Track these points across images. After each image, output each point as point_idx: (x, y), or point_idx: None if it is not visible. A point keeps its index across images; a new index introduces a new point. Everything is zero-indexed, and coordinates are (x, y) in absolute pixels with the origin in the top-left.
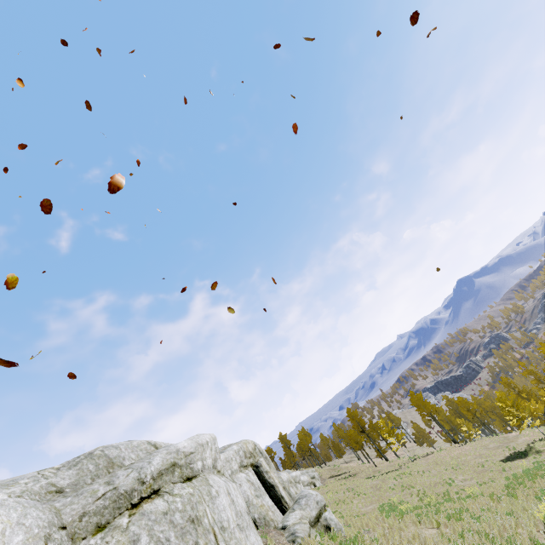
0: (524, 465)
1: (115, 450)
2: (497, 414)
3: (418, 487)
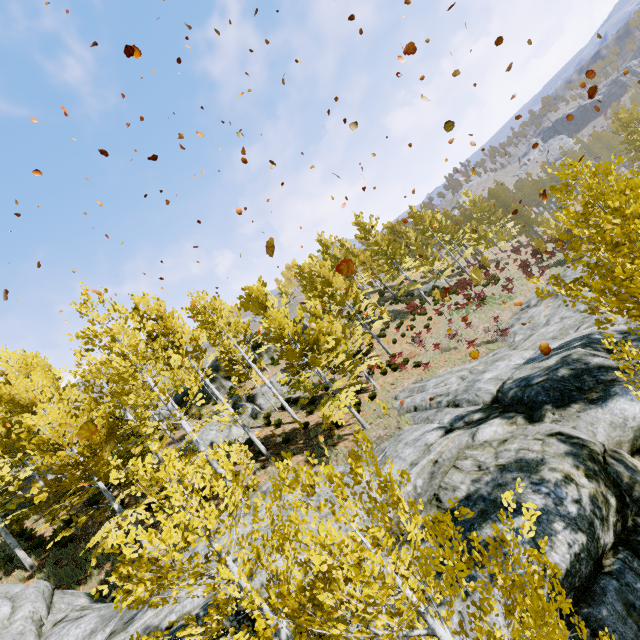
0: None
1: None
2: None
3: None
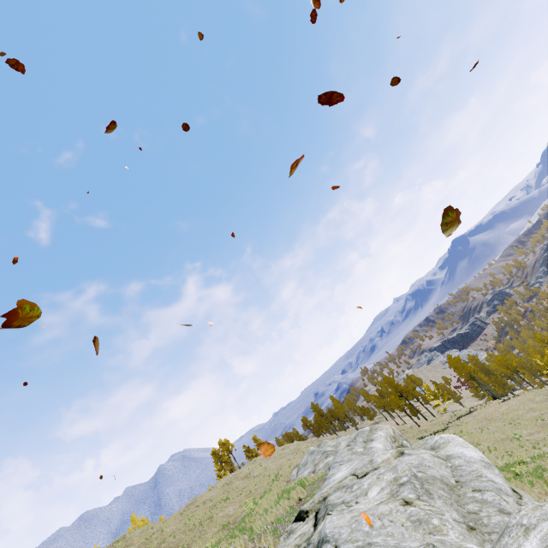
0: None
1: (431, 469)
2: (526, 368)
3: (485, 444)
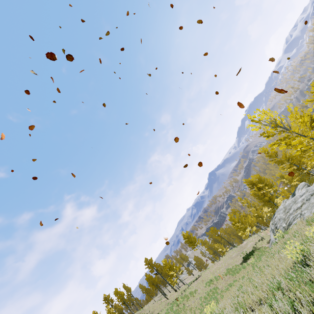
0: (253, 261)
1: None
2: (235, 234)
3: (185, 312)
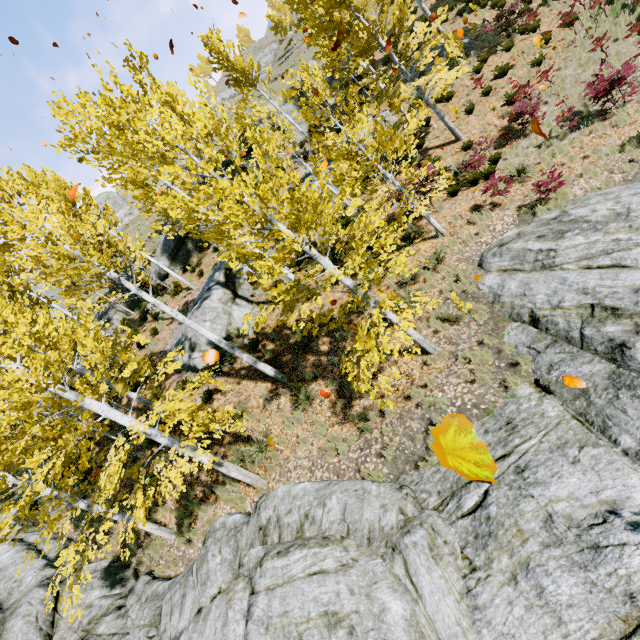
0: None
1: None
2: None
3: None
